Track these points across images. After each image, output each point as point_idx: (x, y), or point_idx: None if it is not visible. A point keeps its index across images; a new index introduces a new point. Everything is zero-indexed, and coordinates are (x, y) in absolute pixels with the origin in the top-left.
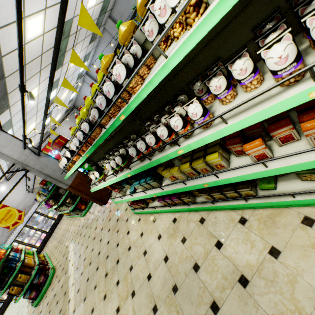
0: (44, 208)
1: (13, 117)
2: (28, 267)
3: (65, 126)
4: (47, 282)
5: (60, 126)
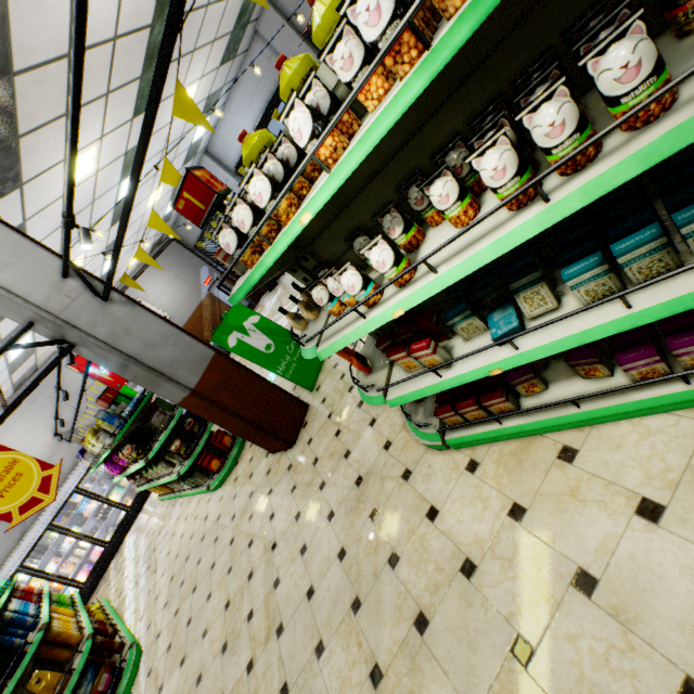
0: (98, 480)
1: (30, 223)
2: (62, 647)
3: (150, 280)
4: (118, 691)
5: (139, 281)
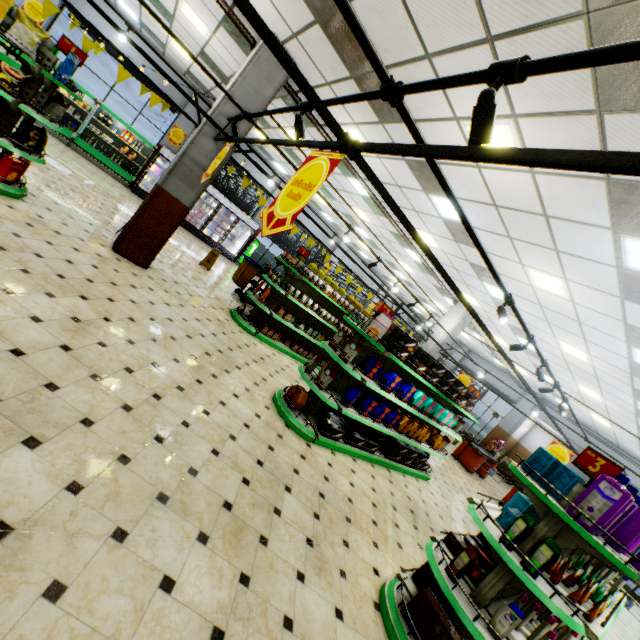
0: None
1: None
2: None
3: None
4: None
5: None
